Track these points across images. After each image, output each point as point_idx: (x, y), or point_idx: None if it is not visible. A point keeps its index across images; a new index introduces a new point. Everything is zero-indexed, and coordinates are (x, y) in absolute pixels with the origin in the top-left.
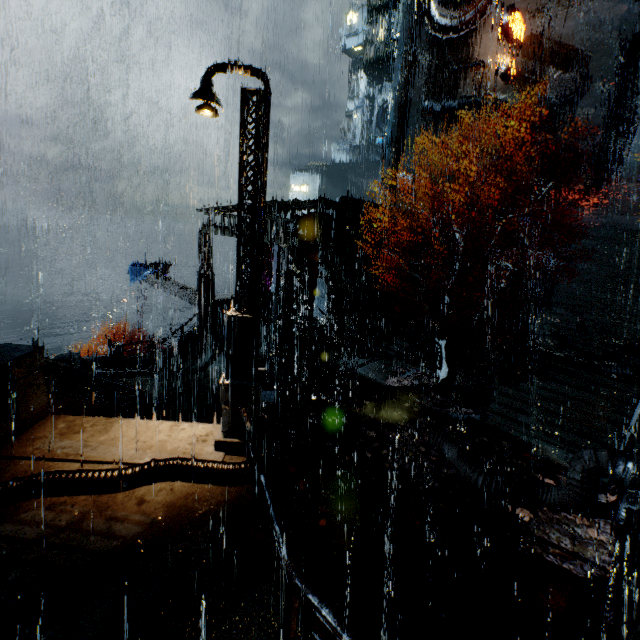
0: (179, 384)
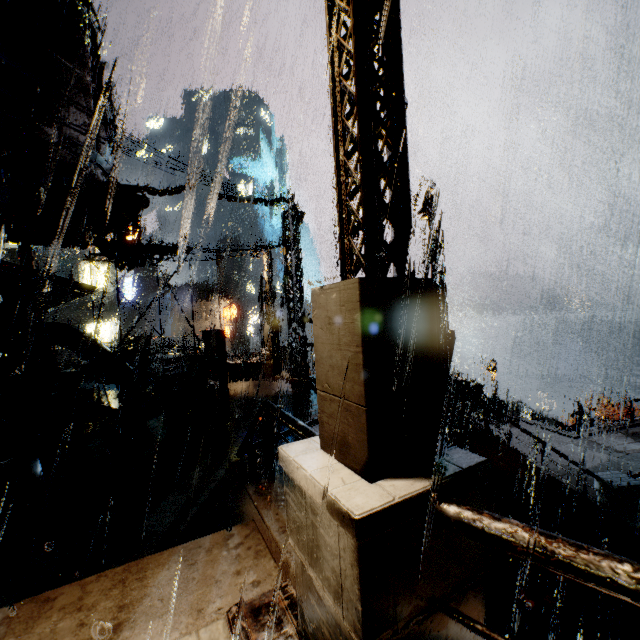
0: (580, 451)
